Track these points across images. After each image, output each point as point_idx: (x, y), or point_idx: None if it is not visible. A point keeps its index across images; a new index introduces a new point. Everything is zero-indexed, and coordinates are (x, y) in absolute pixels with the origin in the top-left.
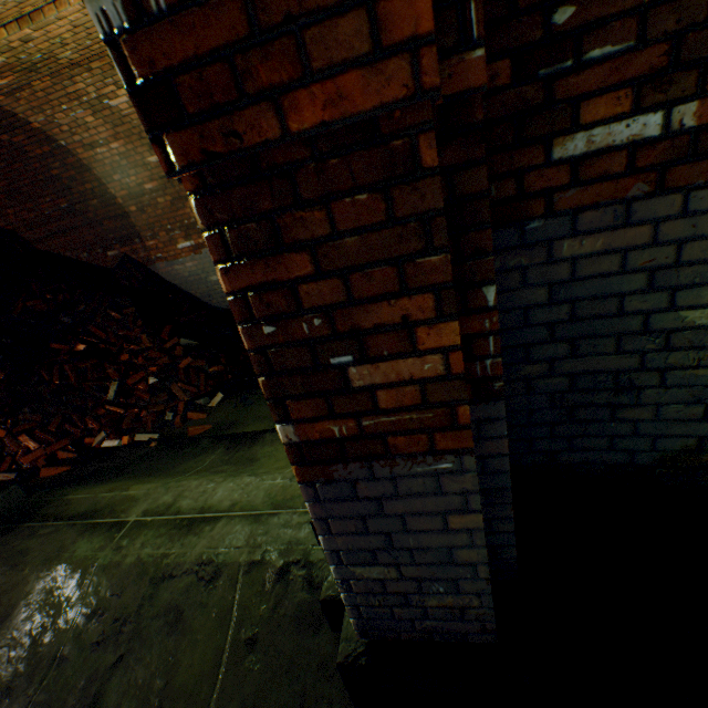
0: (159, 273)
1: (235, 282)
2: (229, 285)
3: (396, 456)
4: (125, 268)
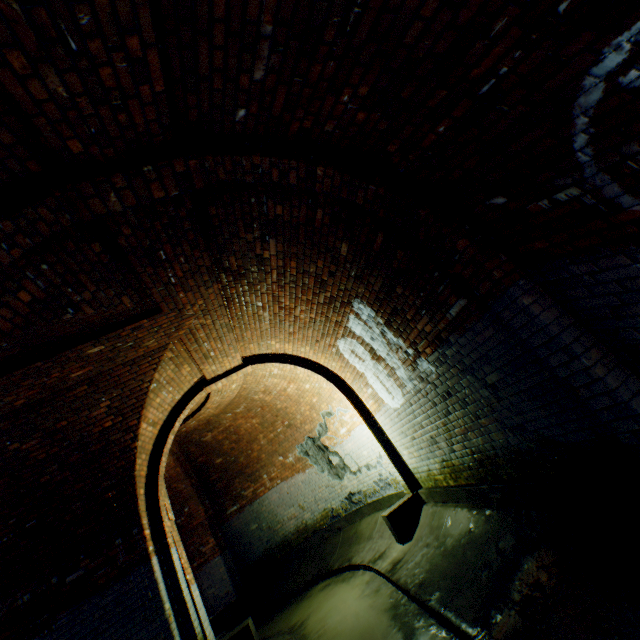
0: None
1: (189, 542)
2: (188, 543)
3: (211, 560)
4: None
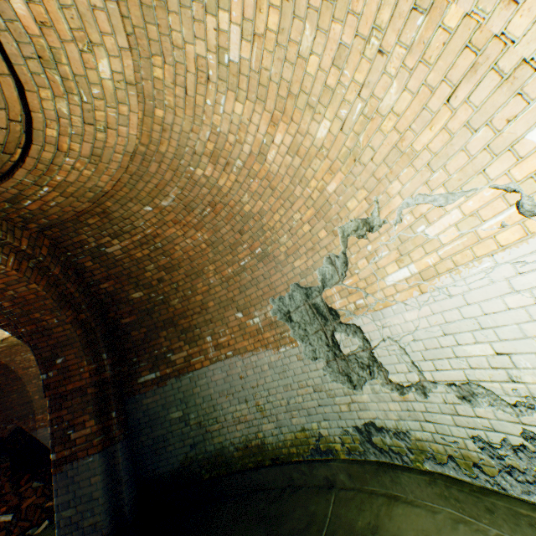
0: (38, 436)
1: (52, 416)
2: (51, 417)
3: (80, 458)
4: (16, 434)
